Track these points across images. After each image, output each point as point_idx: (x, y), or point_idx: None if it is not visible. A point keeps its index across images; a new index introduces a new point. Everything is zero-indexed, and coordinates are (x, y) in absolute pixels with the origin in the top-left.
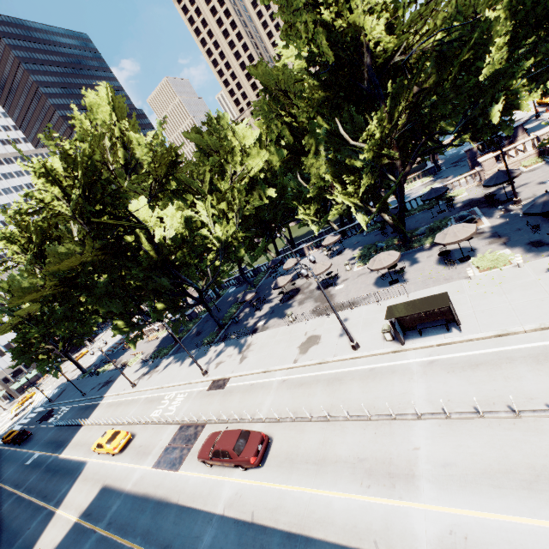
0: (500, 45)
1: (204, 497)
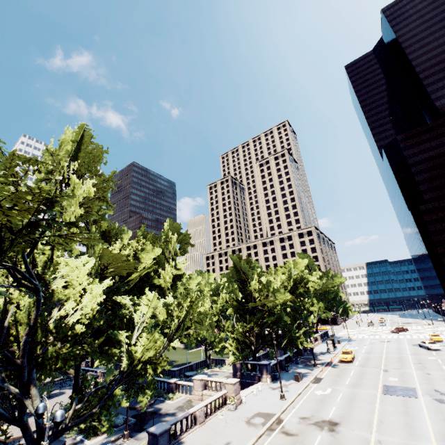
0: None
1: None
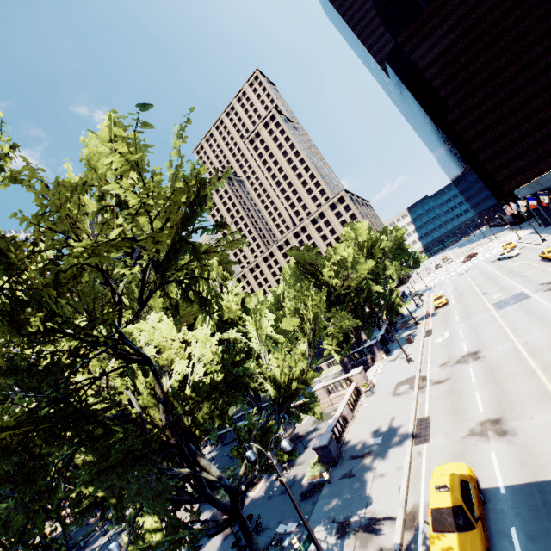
0: None
1: None
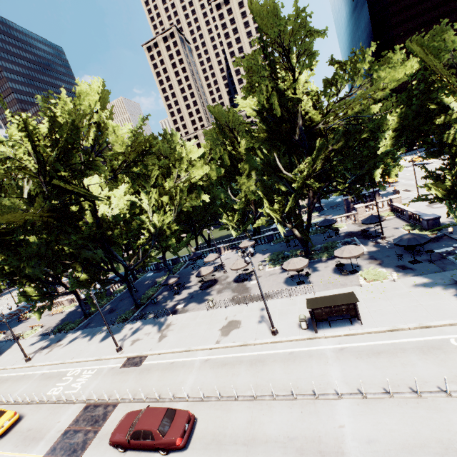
0: (392, 133)
1: None
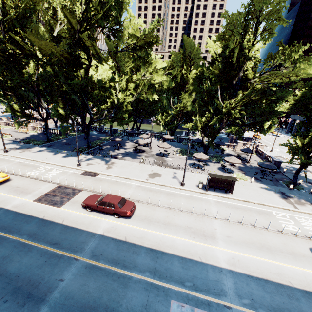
0: (292, 102)
1: (86, 224)
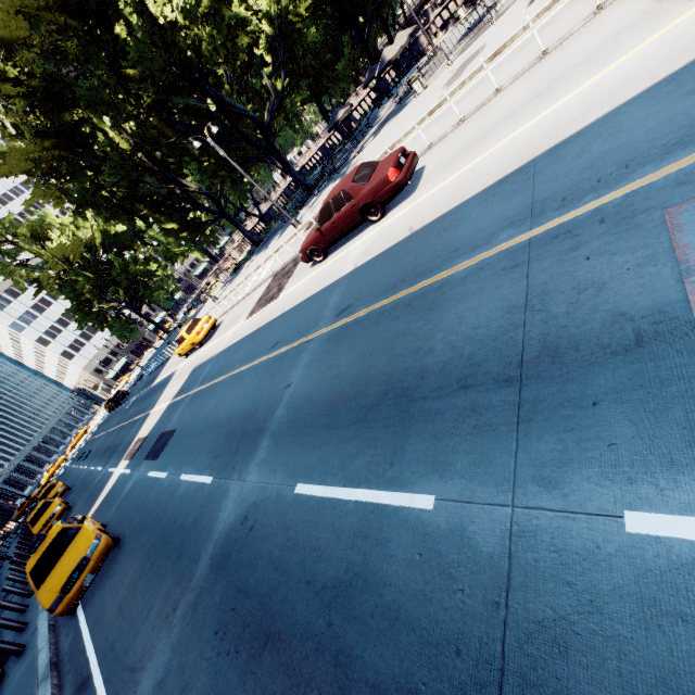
0: None
1: (320, 282)
